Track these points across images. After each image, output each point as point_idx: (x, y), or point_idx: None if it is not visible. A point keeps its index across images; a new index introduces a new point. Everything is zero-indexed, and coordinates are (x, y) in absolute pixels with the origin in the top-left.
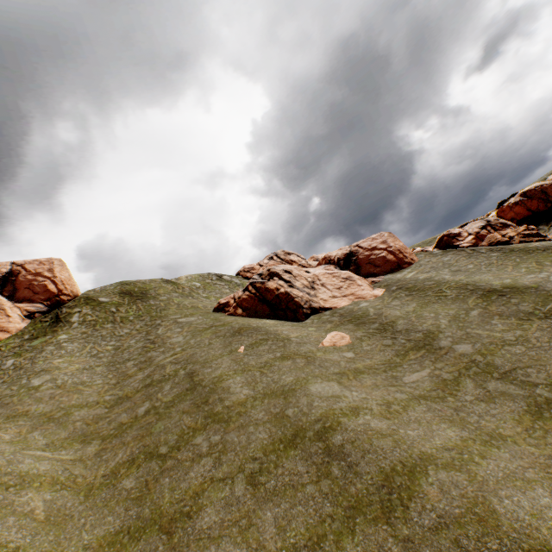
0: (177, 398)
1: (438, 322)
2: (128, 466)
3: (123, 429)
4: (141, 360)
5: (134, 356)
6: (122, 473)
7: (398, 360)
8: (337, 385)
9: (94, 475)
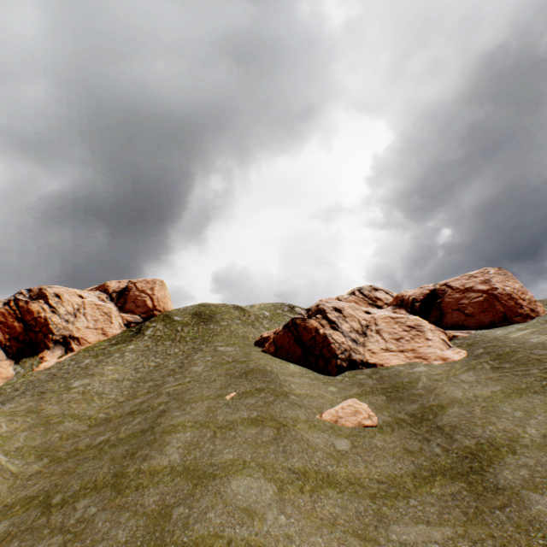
0: (128, 437)
1: (521, 430)
2: (25, 504)
3: (70, 455)
4: (157, 382)
5: (158, 377)
6: (14, 510)
7: (409, 481)
8: (272, 494)
9: (3, 500)
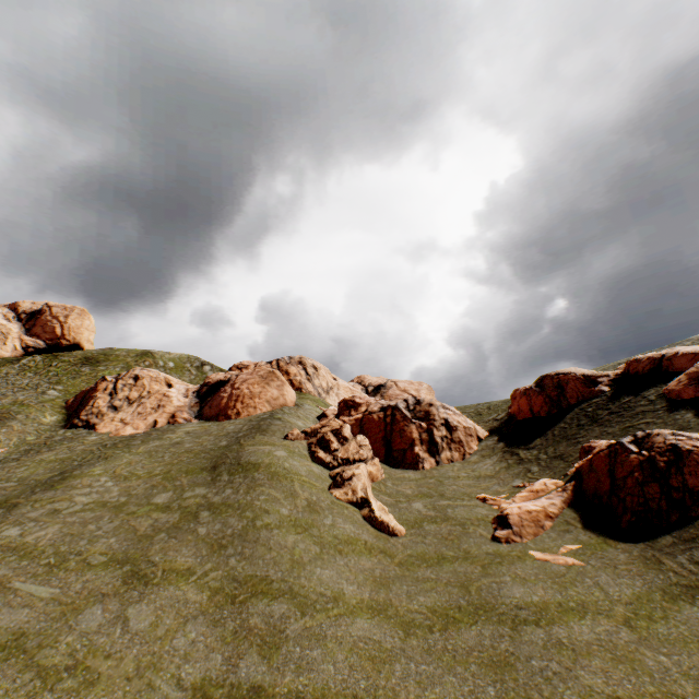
0: None
1: None
2: None
3: None
4: None
5: None
6: None
7: None
8: None
9: None
